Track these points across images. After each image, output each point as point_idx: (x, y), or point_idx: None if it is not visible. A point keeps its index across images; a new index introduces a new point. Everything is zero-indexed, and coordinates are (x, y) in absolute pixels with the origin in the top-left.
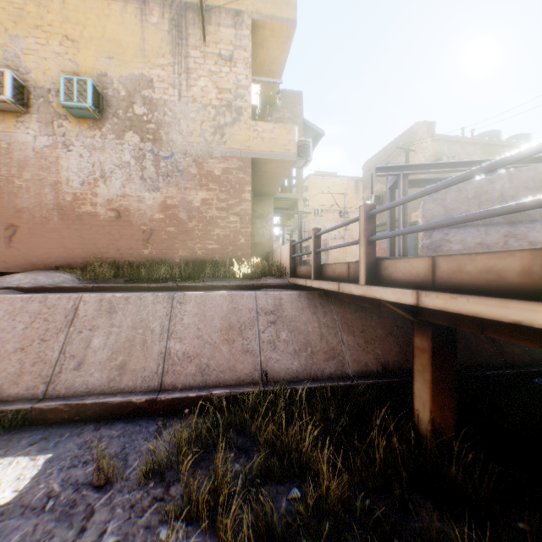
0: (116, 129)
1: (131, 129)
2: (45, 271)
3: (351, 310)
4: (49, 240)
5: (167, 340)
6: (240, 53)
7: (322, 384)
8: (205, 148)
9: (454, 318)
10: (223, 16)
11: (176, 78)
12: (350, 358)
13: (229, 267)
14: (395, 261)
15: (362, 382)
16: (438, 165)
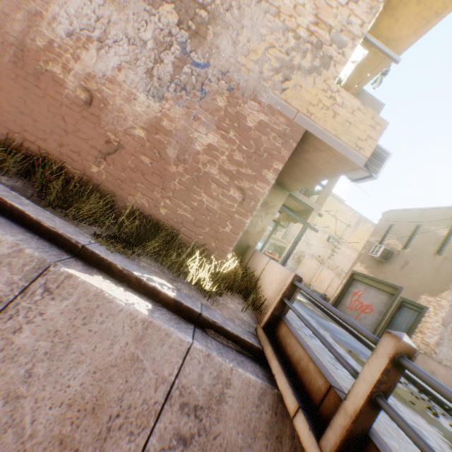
0: None
1: (175, 2)
2: None
3: None
4: None
5: None
6: None
7: None
8: (253, 82)
9: None
10: None
11: None
12: None
13: (185, 260)
14: None
15: None
16: None
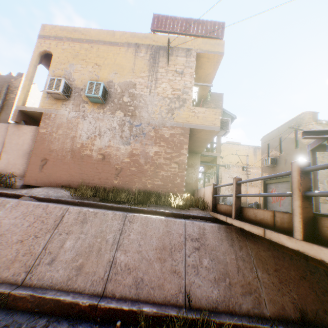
0: (111, 109)
1: (120, 109)
2: (55, 188)
3: (263, 247)
4: (62, 169)
5: (115, 251)
6: (188, 69)
7: (240, 322)
8: (161, 121)
9: None
10: (180, 51)
11: (149, 82)
12: (265, 296)
13: (168, 198)
14: None
15: None
16: None
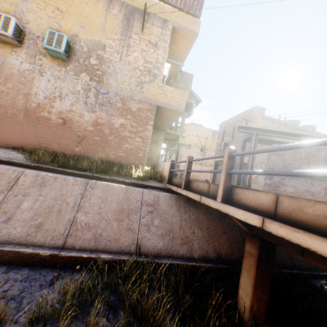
0: (76, 70)
1: (85, 71)
2: (5, 148)
3: (202, 212)
4: (13, 129)
5: (76, 212)
6: (162, 43)
7: (176, 262)
8: (129, 93)
9: (281, 239)
10: (157, 20)
11: (120, 48)
12: (197, 245)
13: (129, 169)
14: (246, 191)
15: (202, 264)
16: (278, 132)
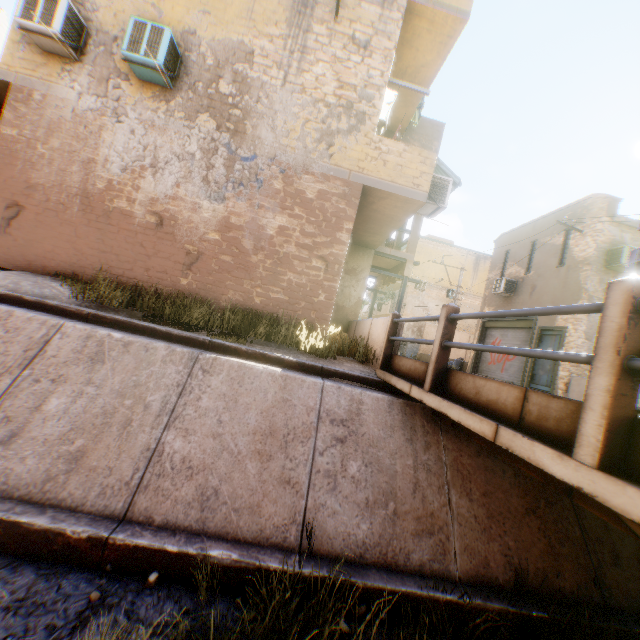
0: (188, 107)
1: (208, 110)
2: (39, 275)
3: (470, 450)
4: (59, 234)
5: (164, 429)
6: (382, 41)
7: (404, 587)
8: (301, 158)
9: None
10: None
11: (286, 56)
12: (458, 541)
13: (294, 331)
14: None
15: (477, 601)
16: None
